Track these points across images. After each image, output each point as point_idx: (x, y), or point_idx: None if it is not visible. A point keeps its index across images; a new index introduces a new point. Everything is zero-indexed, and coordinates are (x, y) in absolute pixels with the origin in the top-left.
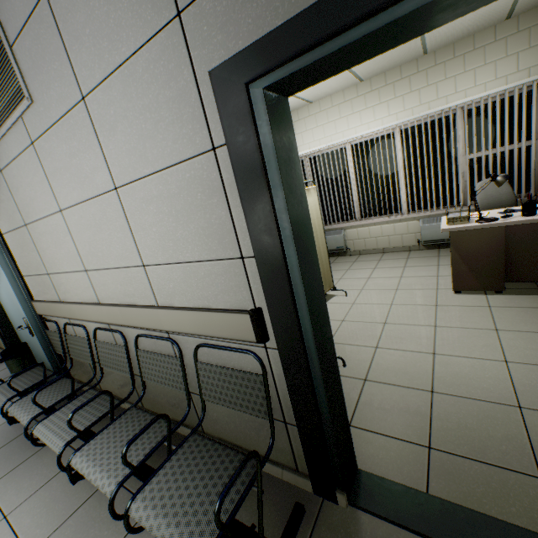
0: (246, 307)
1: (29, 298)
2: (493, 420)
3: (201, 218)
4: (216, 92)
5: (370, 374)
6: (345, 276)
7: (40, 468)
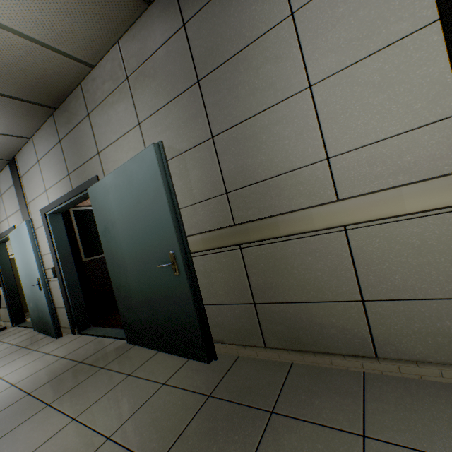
0: None
1: None
2: None
3: None
4: None
5: None
6: None
7: None
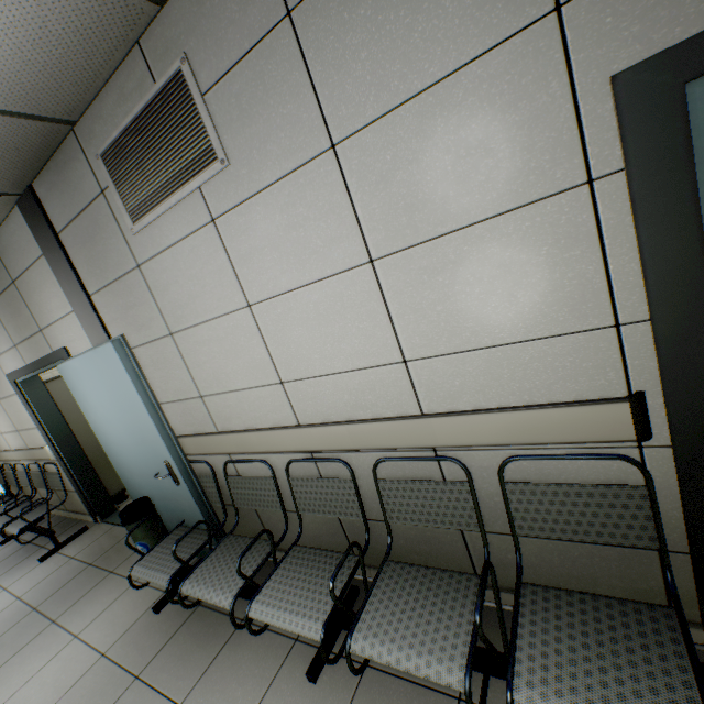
0: (610, 394)
1: (173, 433)
2: None
3: (541, 281)
4: (620, 103)
5: None
6: None
7: (245, 667)
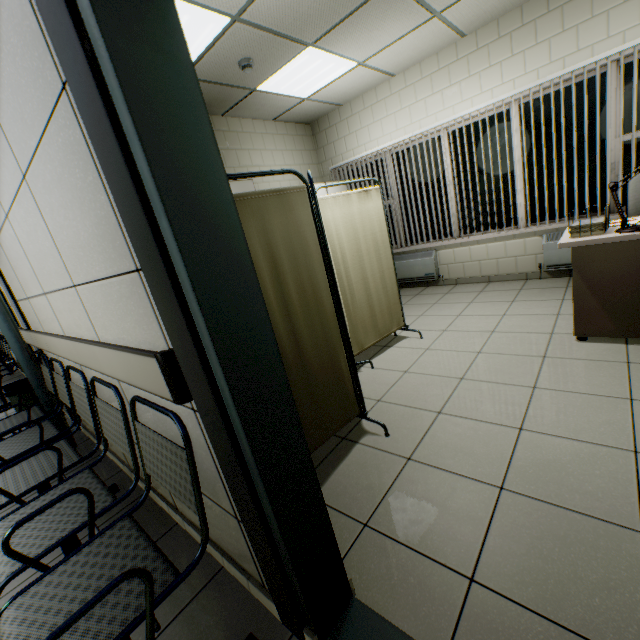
0: (162, 347)
1: (12, 326)
2: (590, 550)
3: (90, 210)
4: None
5: (418, 451)
6: (428, 312)
7: None
